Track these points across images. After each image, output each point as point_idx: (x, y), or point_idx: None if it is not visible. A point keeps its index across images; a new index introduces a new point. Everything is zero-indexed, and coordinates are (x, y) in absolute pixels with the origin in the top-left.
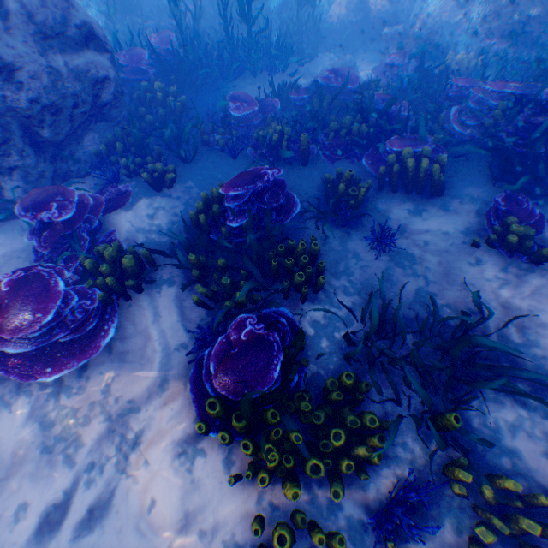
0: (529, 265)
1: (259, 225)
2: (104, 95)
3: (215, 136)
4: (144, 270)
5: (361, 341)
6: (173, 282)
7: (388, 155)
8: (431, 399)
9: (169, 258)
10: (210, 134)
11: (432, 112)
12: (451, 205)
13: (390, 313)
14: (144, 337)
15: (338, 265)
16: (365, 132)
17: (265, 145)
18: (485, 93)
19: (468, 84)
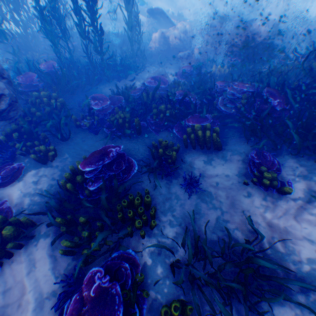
0: (278, 194)
1: (110, 183)
2: (1, 105)
3: (84, 120)
4: (27, 228)
5: (183, 272)
6: (49, 236)
7: (187, 128)
8: (237, 306)
9: (48, 215)
10: (81, 119)
11: (209, 99)
12: (228, 156)
13: (201, 238)
14: (21, 291)
15: (165, 204)
16: (173, 113)
17: (114, 126)
18: (235, 90)
19: (225, 84)
